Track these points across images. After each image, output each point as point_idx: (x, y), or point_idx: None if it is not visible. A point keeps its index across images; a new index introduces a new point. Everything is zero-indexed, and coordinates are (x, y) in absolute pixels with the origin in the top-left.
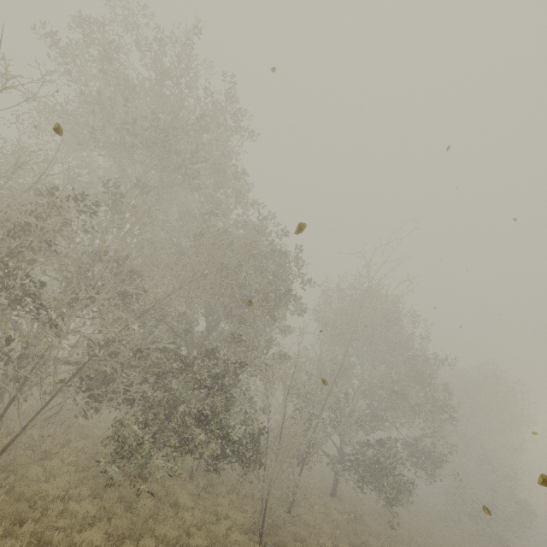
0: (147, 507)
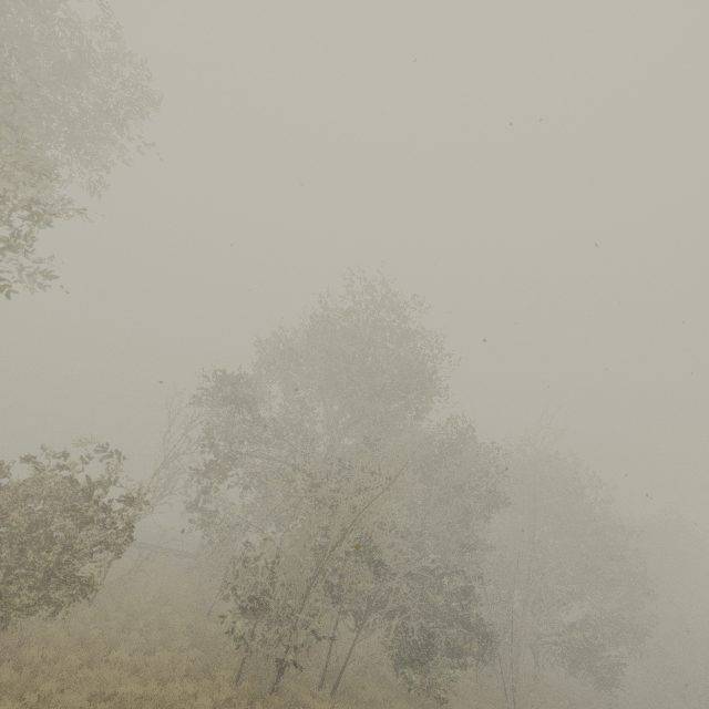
0: (430, 703)
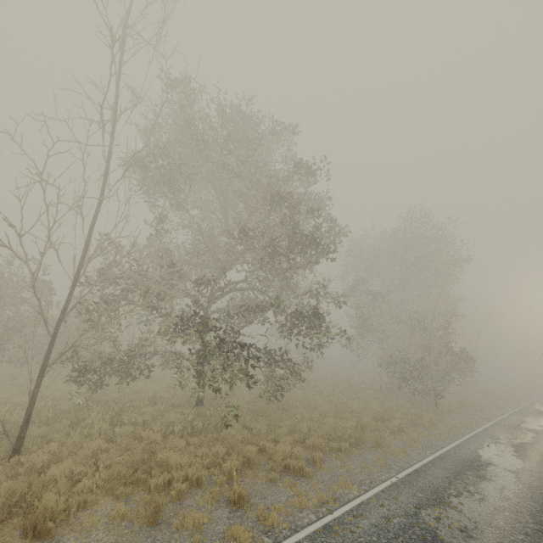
0: None
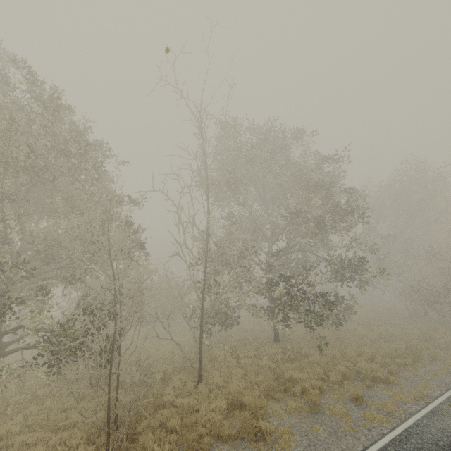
0: None
